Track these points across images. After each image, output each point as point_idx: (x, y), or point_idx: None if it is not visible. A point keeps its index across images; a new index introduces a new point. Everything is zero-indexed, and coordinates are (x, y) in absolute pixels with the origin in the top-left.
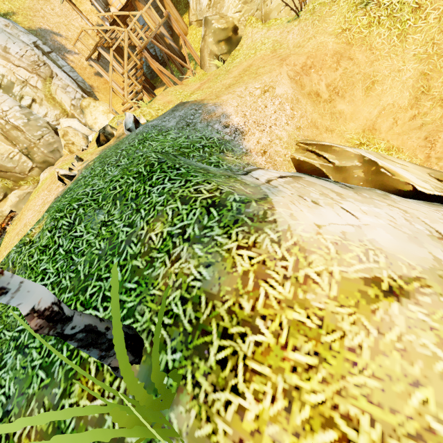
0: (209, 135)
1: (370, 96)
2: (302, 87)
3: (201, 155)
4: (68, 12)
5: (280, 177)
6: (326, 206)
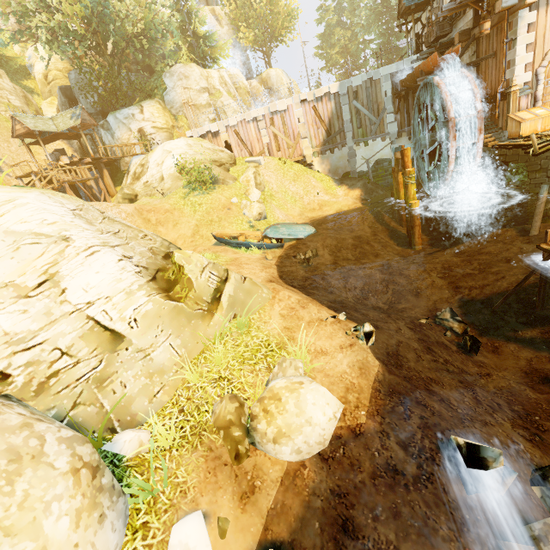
0: None
1: (175, 228)
2: (142, 215)
3: None
4: (22, 153)
5: None
6: None
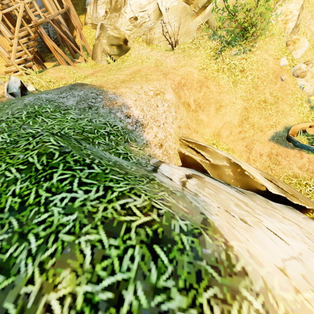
0: (113, 122)
1: (218, 114)
2: (180, 97)
3: (107, 143)
4: None
5: (188, 177)
6: (255, 226)
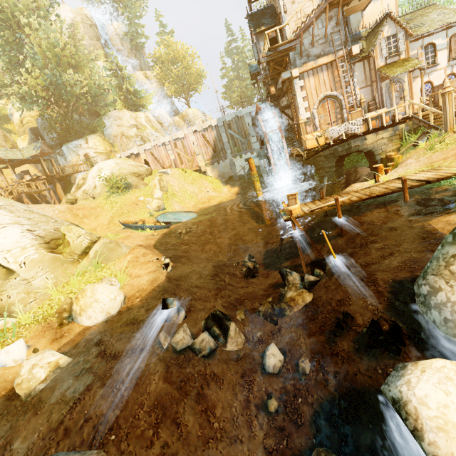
0: None
1: (96, 220)
2: (72, 211)
3: None
4: None
5: None
6: None
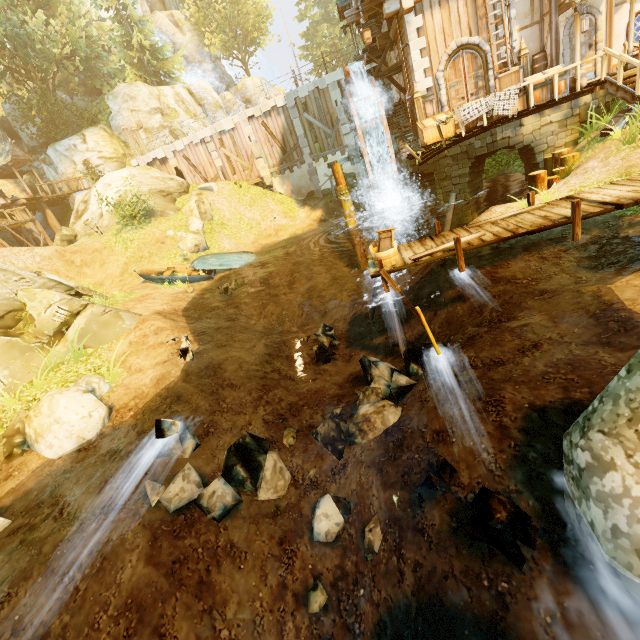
0: None
1: (103, 269)
2: (64, 257)
3: None
4: None
5: None
6: None
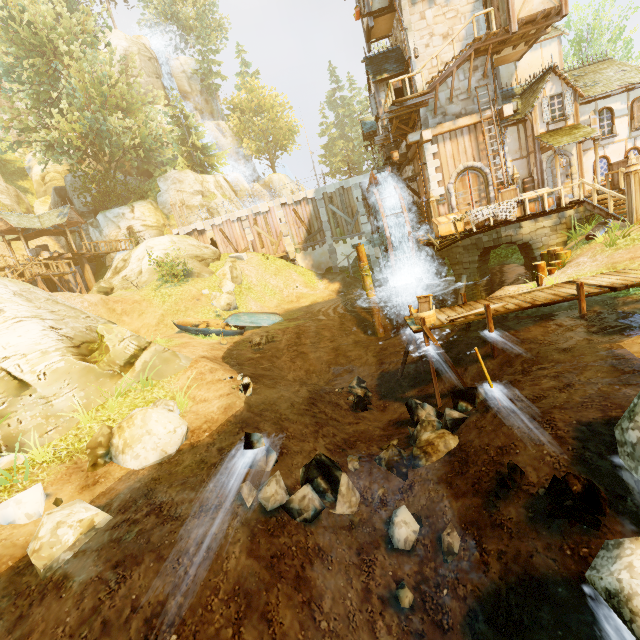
0: None
1: (141, 318)
2: (107, 305)
3: None
4: (3, 249)
5: None
6: None
